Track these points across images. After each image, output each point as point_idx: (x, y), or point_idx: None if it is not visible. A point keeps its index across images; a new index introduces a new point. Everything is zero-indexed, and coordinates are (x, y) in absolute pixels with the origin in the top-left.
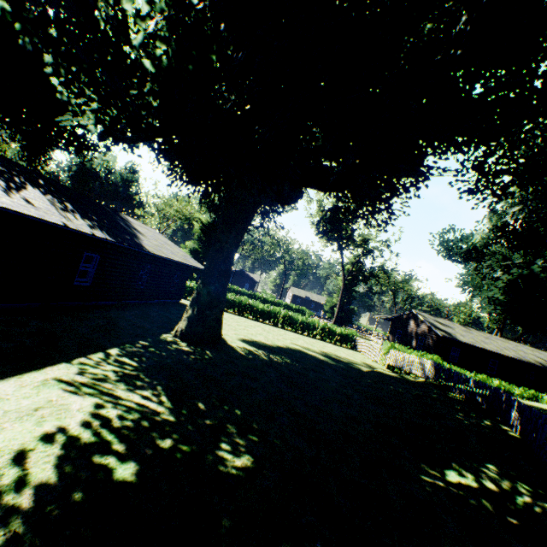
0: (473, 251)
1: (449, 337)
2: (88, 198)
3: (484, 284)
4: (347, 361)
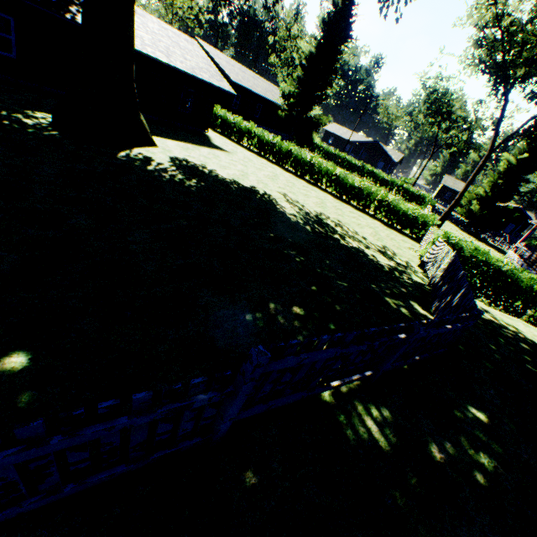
0: None
1: None
2: None
3: None
4: (339, 232)
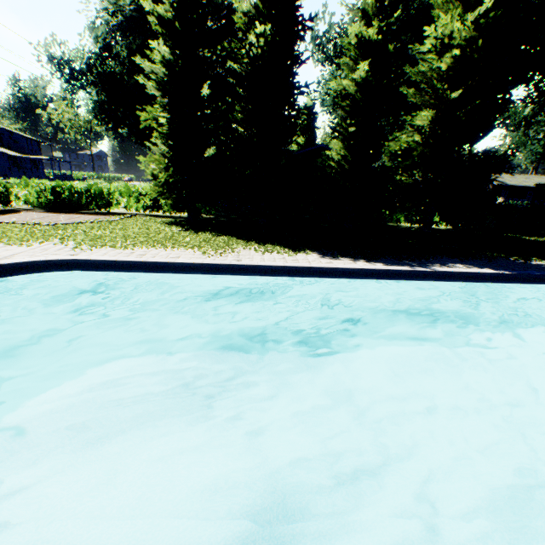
0: (523, 121)
1: (501, 184)
2: None
3: (528, 141)
4: None
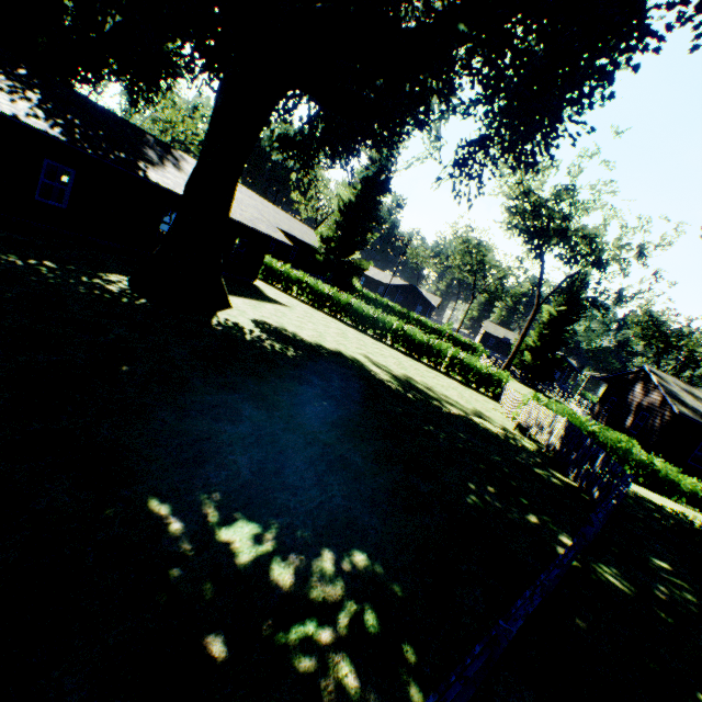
0: None
1: (694, 419)
2: (120, 118)
3: None
4: (435, 397)
